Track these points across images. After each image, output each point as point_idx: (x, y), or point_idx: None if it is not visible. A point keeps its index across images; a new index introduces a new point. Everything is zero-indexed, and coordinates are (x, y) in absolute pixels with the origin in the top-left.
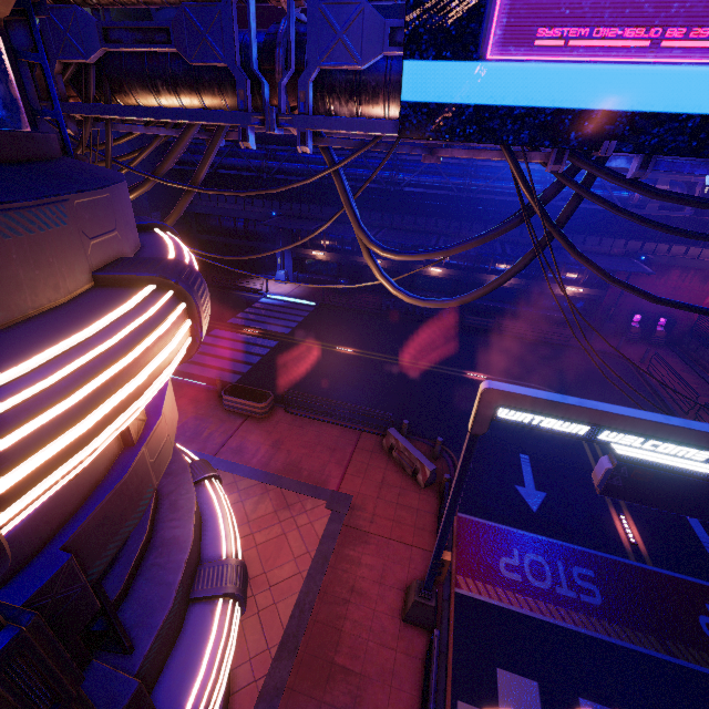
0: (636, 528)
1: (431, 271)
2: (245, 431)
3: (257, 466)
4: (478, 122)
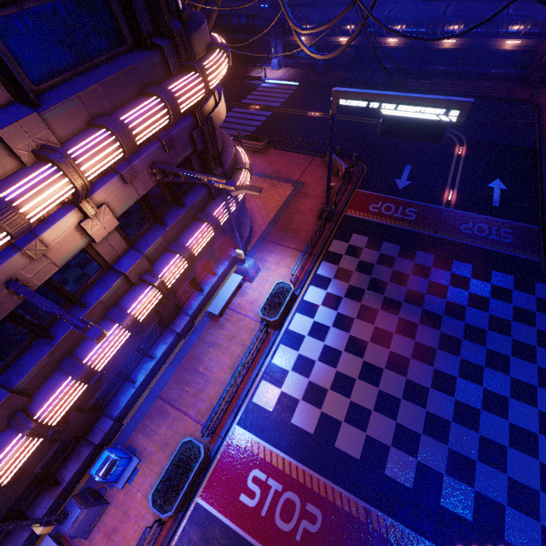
0: (456, 196)
1: (389, 42)
2: (254, 158)
3: (260, 172)
4: None
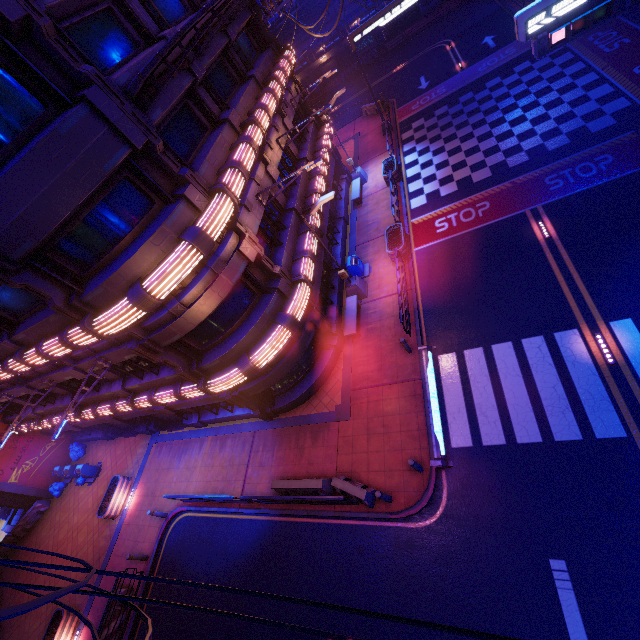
0: (464, 63)
1: None
2: None
3: None
4: None
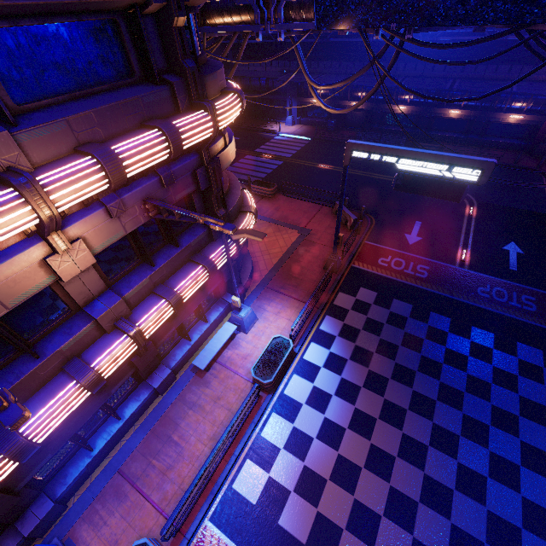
0: (469, 256)
1: (398, 109)
2: (262, 203)
3: (267, 216)
4: (343, 20)
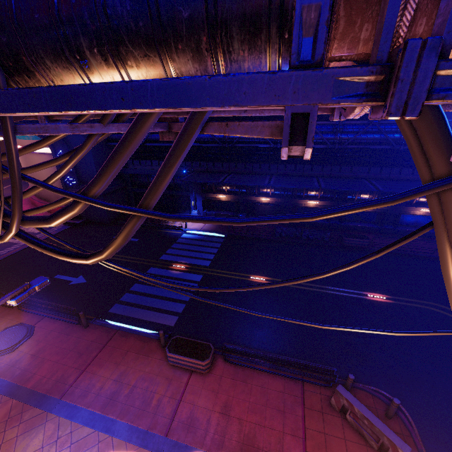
0: None
1: (309, 204)
2: (192, 393)
3: (212, 450)
4: None
